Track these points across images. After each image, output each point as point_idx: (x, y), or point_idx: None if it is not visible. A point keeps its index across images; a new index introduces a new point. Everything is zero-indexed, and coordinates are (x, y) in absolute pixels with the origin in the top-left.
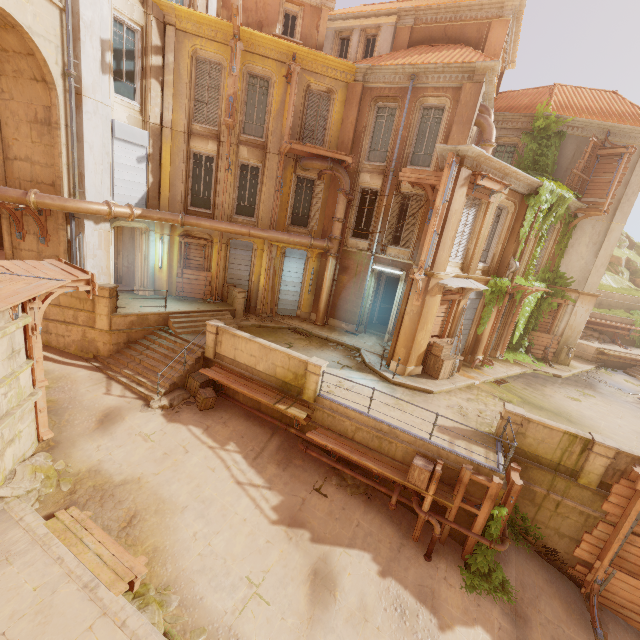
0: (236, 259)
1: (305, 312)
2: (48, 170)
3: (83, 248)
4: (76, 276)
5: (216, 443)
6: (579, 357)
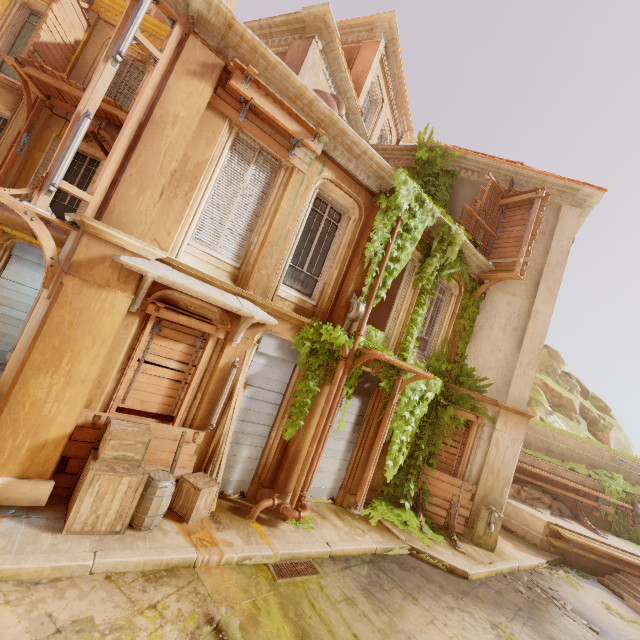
0: None
1: None
2: None
3: None
4: None
5: None
6: (520, 537)
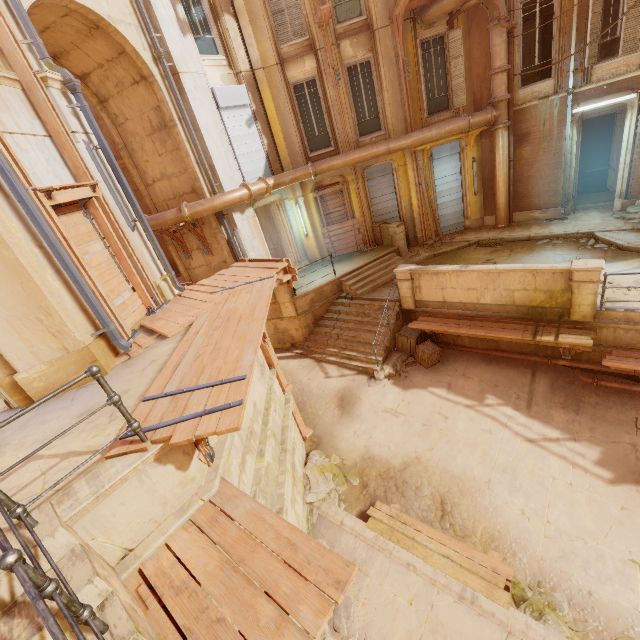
0: (377, 191)
1: (476, 219)
2: (183, 178)
3: (241, 244)
4: (274, 268)
5: (471, 400)
6: None
